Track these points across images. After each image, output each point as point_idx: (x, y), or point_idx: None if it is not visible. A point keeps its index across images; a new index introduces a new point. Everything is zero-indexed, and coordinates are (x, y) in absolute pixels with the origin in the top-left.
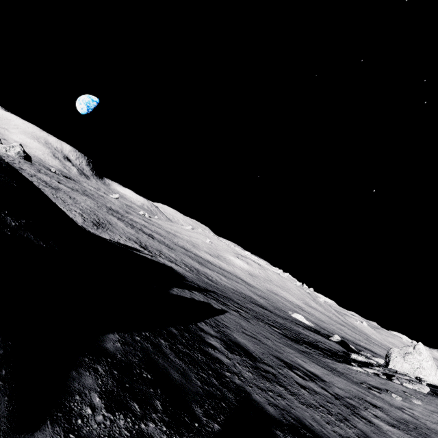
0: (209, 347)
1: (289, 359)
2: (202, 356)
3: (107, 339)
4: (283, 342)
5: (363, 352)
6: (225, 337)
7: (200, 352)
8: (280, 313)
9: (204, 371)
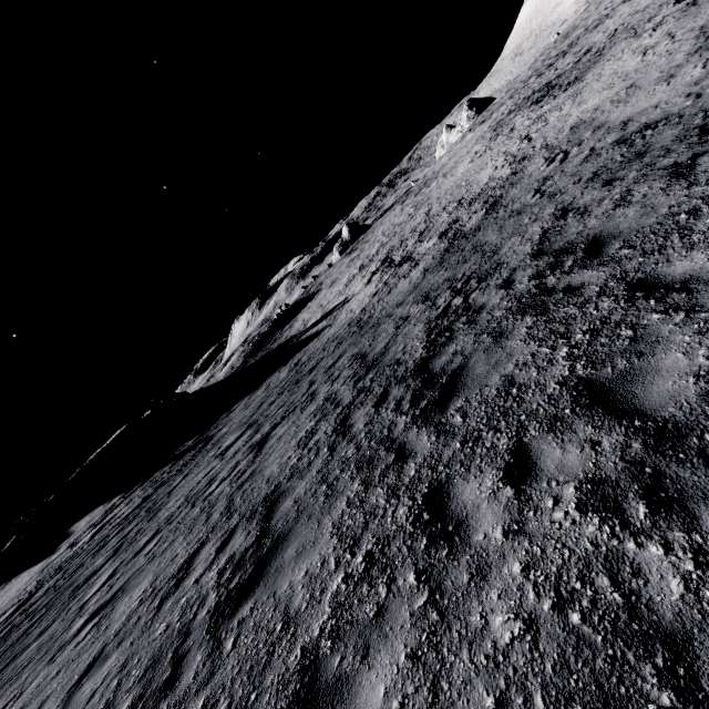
0: None
1: None
2: None
3: None
4: None
5: None
6: None
7: None
8: None
9: None
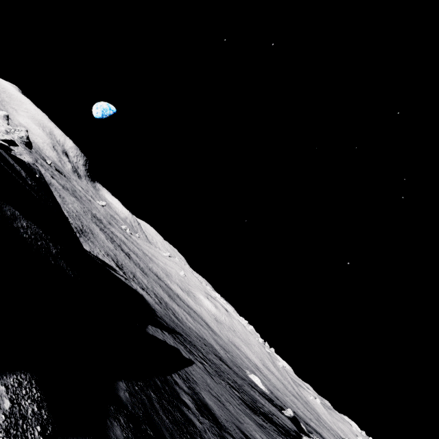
0: (183, 405)
1: (248, 432)
2: (180, 415)
3: (119, 387)
4: (243, 410)
5: (312, 435)
6: (195, 396)
7: (178, 410)
8: (238, 371)
9: (184, 434)
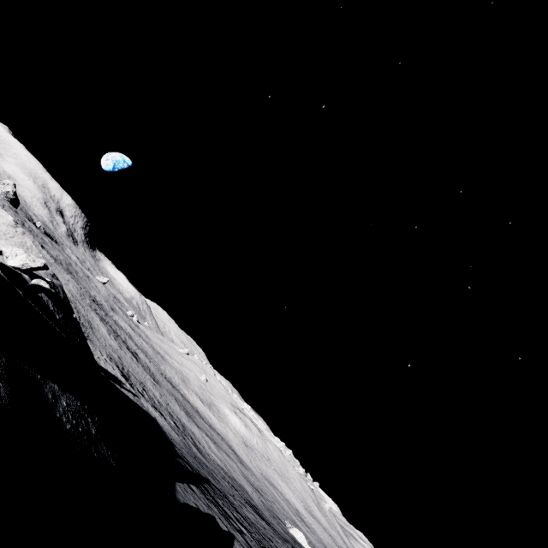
0: None
1: None
2: None
3: None
4: None
5: None
6: None
7: None
8: (277, 526)
9: None
